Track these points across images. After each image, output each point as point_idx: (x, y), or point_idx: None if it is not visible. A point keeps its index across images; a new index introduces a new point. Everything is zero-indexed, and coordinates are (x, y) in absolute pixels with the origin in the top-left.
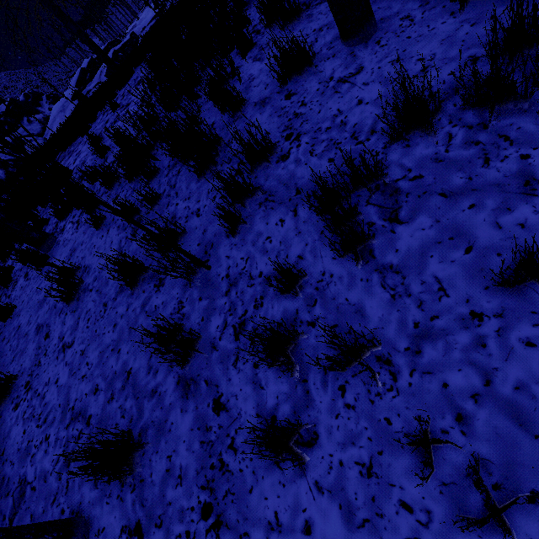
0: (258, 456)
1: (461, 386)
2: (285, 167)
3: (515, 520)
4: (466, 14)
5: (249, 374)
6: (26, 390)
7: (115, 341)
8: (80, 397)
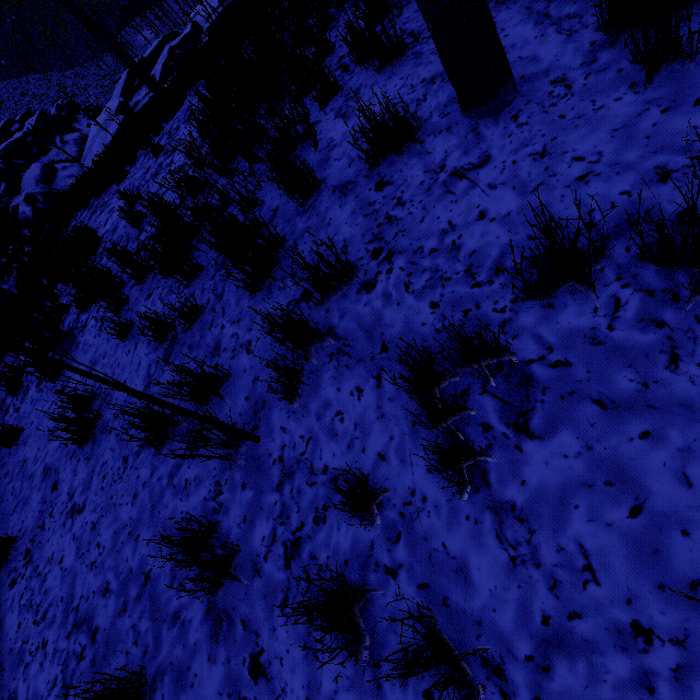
0: None
1: None
2: (369, 302)
3: None
4: (656, 90)
5: (301, 629)
6: (26, 562)
7: (134, 521)
8: (86, 595)
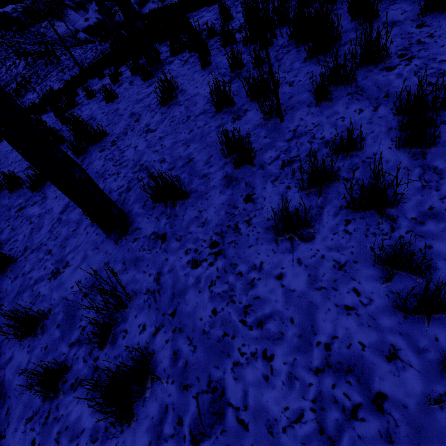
0: (264, 233)
1: (443, 251)
2: (386, 75)
3: (432, 326)
4: None
5: (281, 190)
6: (112, 144)
7: (188, 139)
8: (149, 161)
